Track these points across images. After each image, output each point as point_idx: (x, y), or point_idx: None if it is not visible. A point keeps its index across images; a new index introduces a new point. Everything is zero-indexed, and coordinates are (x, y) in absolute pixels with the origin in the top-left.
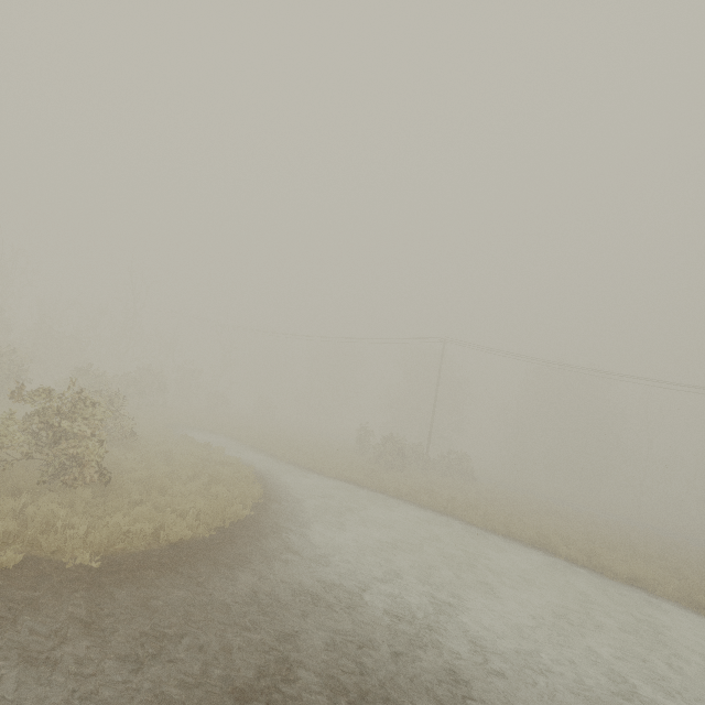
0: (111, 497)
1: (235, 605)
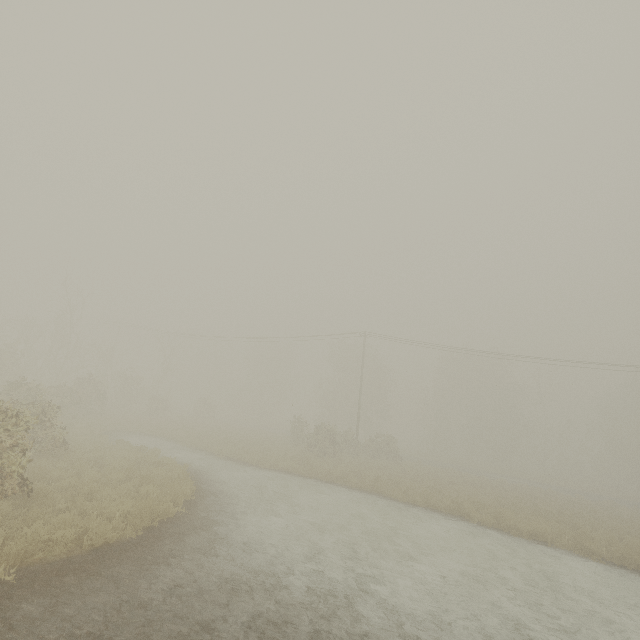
0: (34, 507)
1: (156, 601)
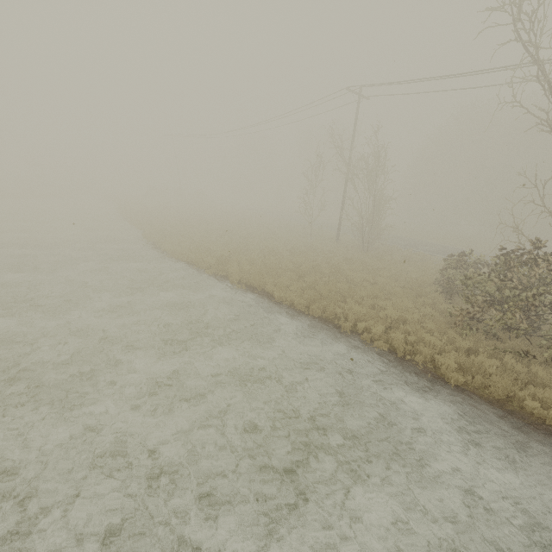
0: None
1: None
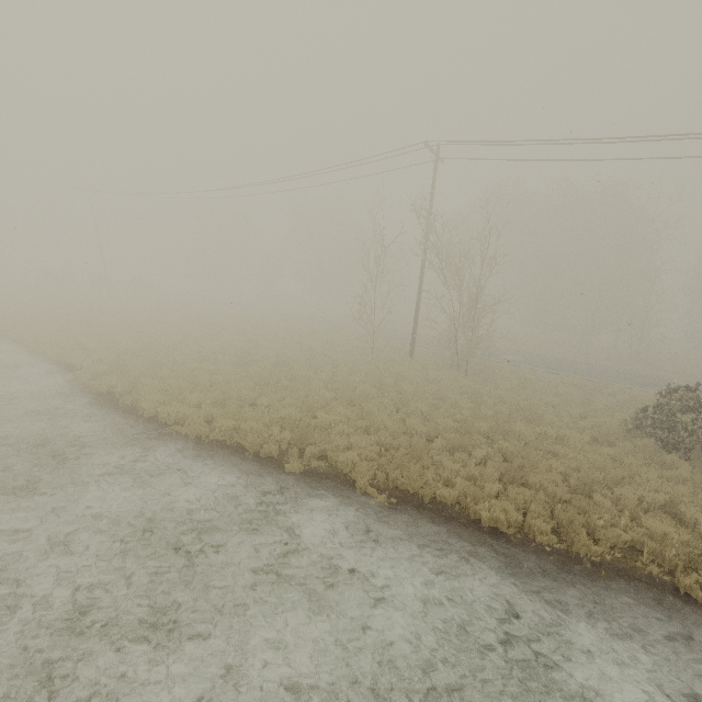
0: None
1: None
